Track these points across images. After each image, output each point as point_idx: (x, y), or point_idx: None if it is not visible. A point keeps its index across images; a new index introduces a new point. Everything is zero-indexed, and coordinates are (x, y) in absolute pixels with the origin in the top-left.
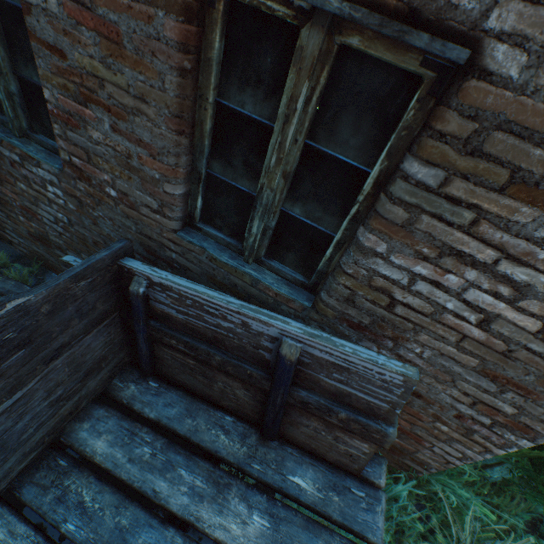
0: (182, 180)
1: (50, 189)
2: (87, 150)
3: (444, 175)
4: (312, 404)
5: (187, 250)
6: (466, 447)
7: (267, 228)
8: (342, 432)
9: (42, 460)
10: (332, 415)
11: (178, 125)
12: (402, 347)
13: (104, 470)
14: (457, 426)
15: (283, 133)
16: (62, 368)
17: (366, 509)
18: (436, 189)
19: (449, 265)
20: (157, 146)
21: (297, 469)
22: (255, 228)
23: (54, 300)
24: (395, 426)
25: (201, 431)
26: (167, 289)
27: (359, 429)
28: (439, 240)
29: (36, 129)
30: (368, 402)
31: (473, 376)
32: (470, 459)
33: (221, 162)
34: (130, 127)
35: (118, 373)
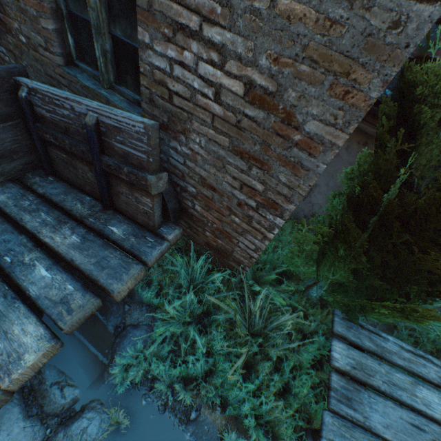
0: (50, 16)
1: (0, 49)
2: (1, 2)
3: None
4: (112, 166)
5: (70, 82)
6: (254, 237)
7: (106, 52)
8: (137, 192)
9: None
10: (122, 172)
11: None
12: (190, 140)
13: (2, 211)
14: (242, 215)
15: None
16: None
17: (150, 247)
18: None
19: (182, 42)
20: None
21: (117, 224)
22: (97, 51)
23: None
24: (155, 176)
25: (67, 201)
26: (36, 92)
27: (136, 180)
28: (168, 17)
29: None
30: (138, 157)
31: (231, 158)
32: (260, 250)
33: None
34: None
35: (32, 171)
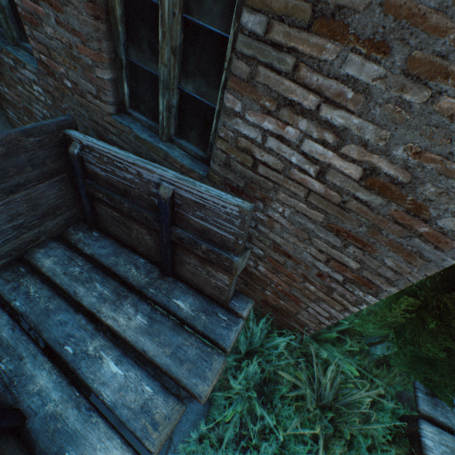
0: (107, 66)
1: (35, 89)
2: (47, 46)
3: (267, 20)
4: (185, 239)
5: (121, 131)
6: (330, 306)
7: (171, 106)
8: (210, 266)
9: (11, 266)
10: (198, 248)
11: (93, 10)
12: (269, 207)
13: (49, 278)
14: (320, 285)
15: (162, 6)
16: (21, 203)
17: (225, 327)
18: (264, 38)
19: (286, 117)
20: (84, 33)
21: (181, 296)
22: (161, 106)
23: (8, 146)
24: (242, 257)
25: (120, 265)
26: (92, 150)
27: (215, 259)
28: (274, 91)
29: (24, 39)
30: (221, 236)
31: (322, 233)
32: (335, 318)
33: (135, 49)
34: (66, 19)
35: (73, 224)
